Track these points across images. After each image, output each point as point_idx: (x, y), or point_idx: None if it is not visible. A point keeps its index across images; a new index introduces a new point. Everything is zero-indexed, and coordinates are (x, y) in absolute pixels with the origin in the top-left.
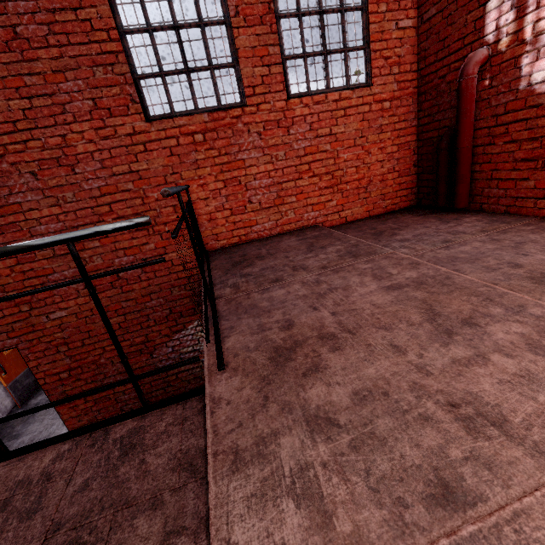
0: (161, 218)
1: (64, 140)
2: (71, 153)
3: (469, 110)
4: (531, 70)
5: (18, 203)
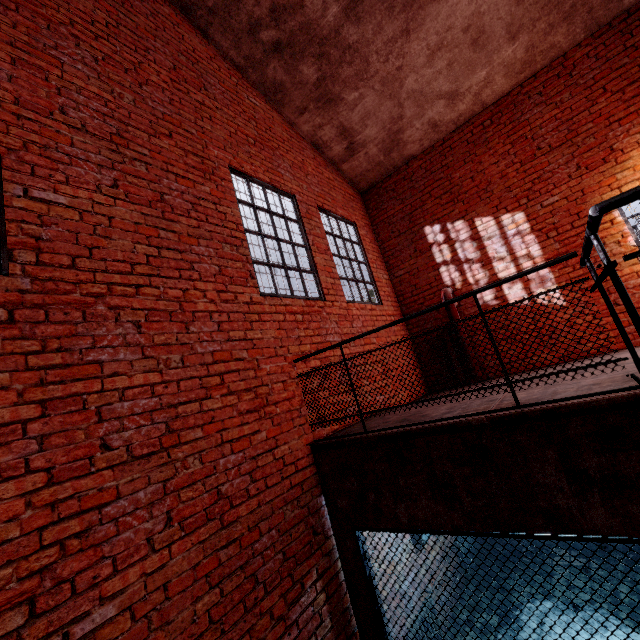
0: (272, 396)
1: (184, 295)
2: (189, 309)
3: (458, 315)
4: (482, 295)
5: (97, 363)
